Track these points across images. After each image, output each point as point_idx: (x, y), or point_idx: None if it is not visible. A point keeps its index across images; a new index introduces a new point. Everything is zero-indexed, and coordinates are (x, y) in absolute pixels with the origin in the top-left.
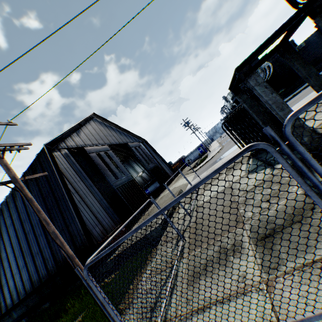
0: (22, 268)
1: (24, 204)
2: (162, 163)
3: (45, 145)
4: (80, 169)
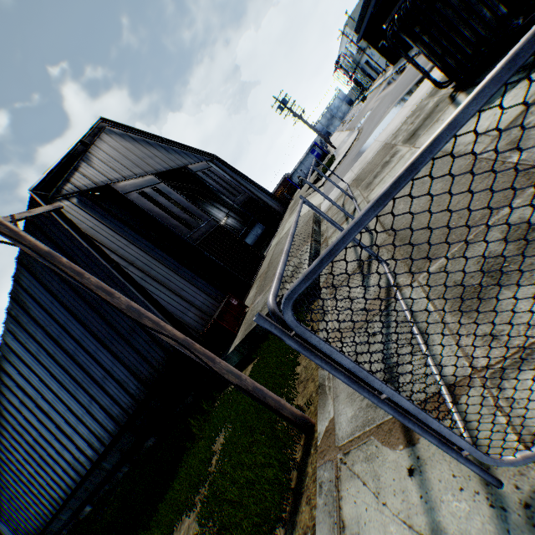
0: (90, 406)
1: (45, 310)
2: (257, 192)
3: (32, 192)
4: (120, 224)
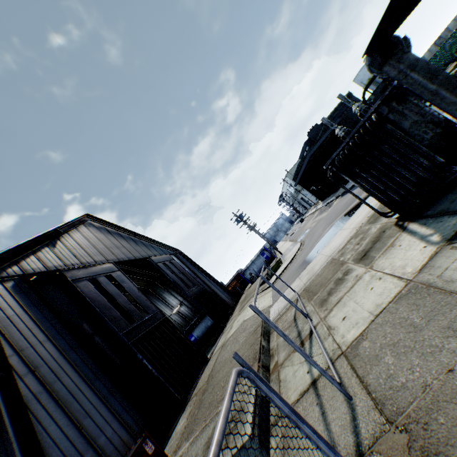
0: None
1: None
2: (212, 284)
3: None
4: (49, 314)
